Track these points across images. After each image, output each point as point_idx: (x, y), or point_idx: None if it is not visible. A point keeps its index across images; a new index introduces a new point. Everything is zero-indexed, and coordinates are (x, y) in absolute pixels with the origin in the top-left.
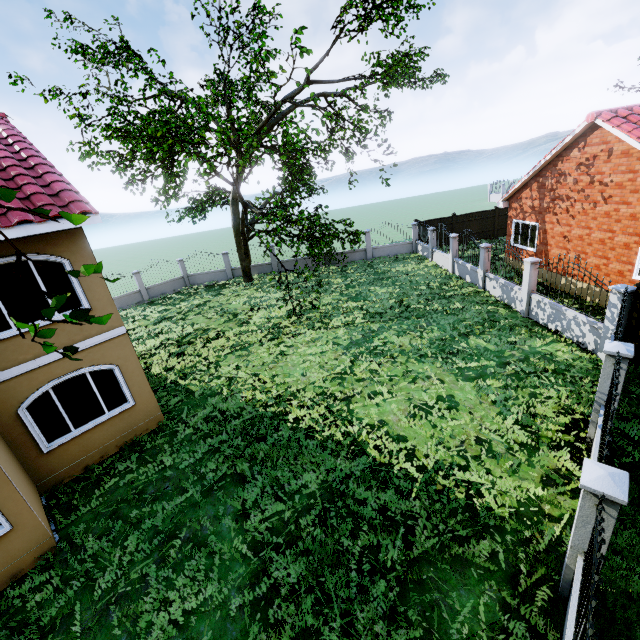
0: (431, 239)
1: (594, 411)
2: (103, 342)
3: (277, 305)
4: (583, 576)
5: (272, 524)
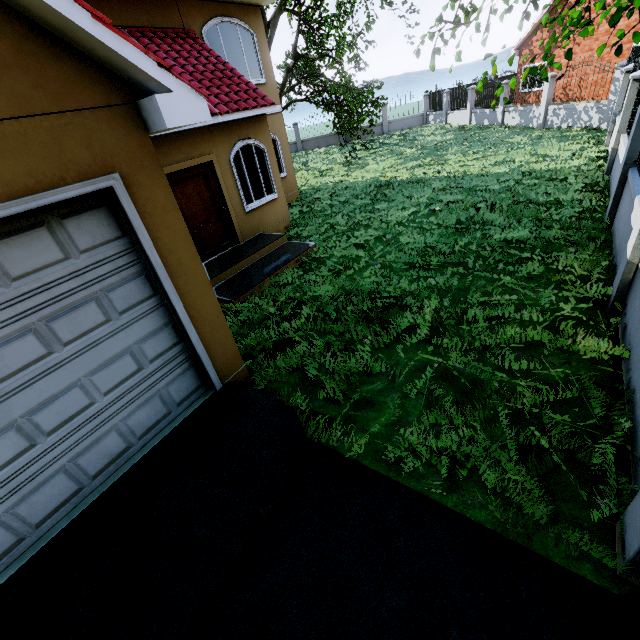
0: (446, 102)
1: (611, 123)
2: (271, 115)
3: (327, 158)
4: (627, 129)
5: (427, 199)
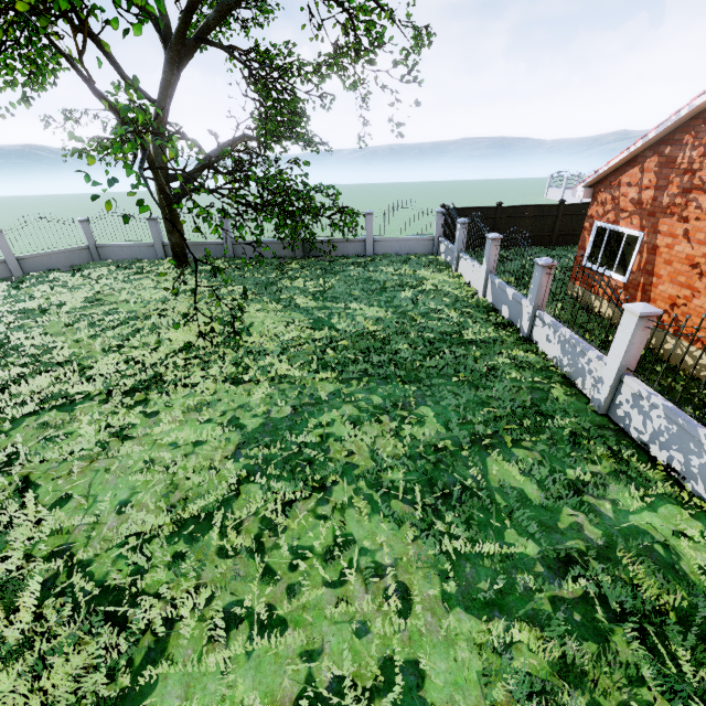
0: (459, 237)
1: None
2: None
3: (188, 317)
4: None
5: None
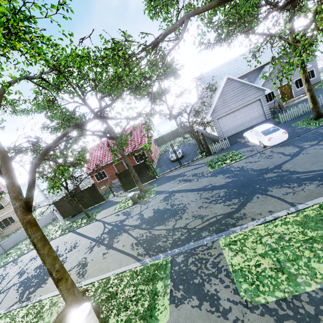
0: None
1: None
2: (9, 212)
3: None
4: None
5: None
